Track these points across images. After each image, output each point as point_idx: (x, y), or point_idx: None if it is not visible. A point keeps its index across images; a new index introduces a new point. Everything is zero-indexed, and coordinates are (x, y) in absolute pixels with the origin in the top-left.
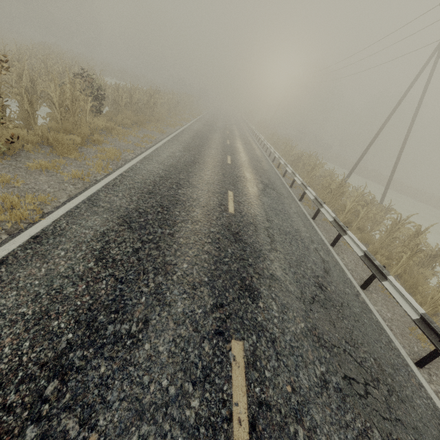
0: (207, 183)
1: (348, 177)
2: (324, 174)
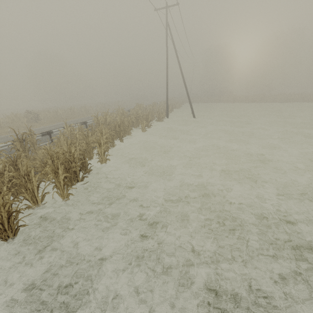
0: (42, 130)
1: (167, 108)
2: (135, 111)
